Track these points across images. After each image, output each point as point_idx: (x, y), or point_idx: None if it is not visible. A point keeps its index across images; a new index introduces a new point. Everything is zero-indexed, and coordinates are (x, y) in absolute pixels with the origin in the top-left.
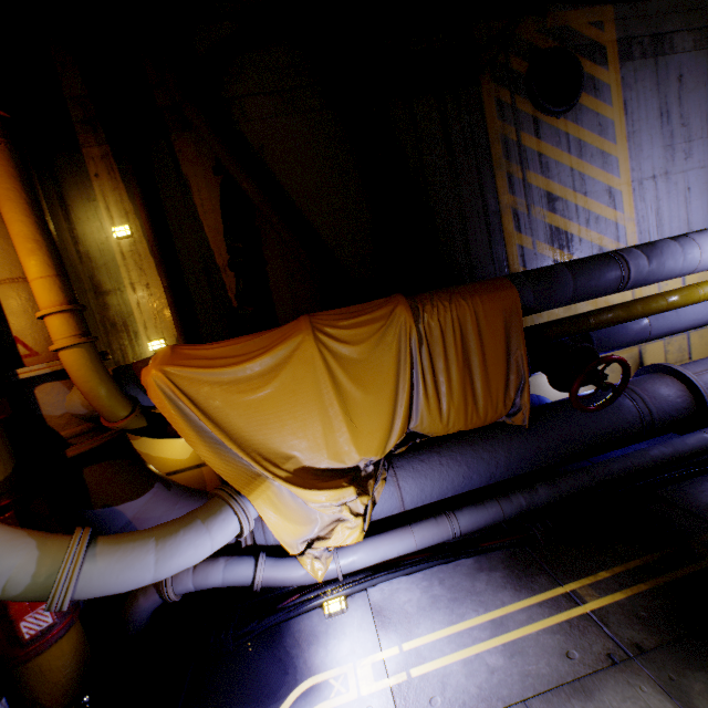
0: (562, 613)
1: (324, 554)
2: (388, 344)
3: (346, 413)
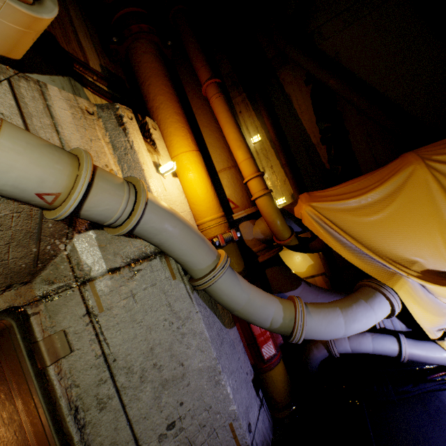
0: None
1: None
2: None
3: None
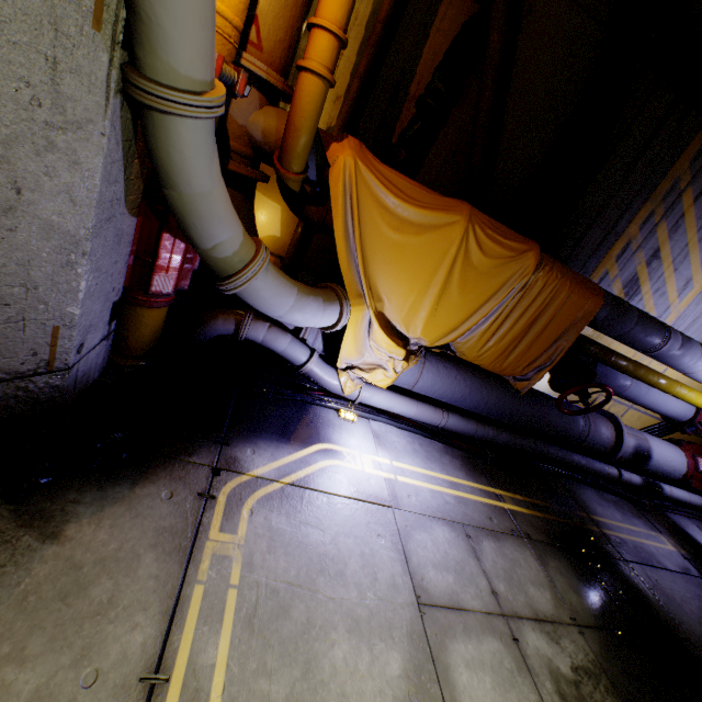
0: (492, 500)
1: (356, 381)
2: (503, 273)
3: (438, 299)
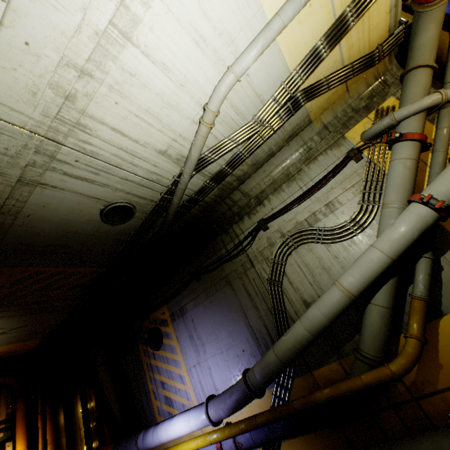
0: None
1: None
2: None
3: None
